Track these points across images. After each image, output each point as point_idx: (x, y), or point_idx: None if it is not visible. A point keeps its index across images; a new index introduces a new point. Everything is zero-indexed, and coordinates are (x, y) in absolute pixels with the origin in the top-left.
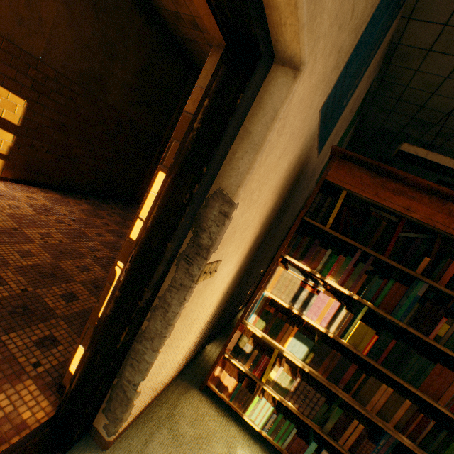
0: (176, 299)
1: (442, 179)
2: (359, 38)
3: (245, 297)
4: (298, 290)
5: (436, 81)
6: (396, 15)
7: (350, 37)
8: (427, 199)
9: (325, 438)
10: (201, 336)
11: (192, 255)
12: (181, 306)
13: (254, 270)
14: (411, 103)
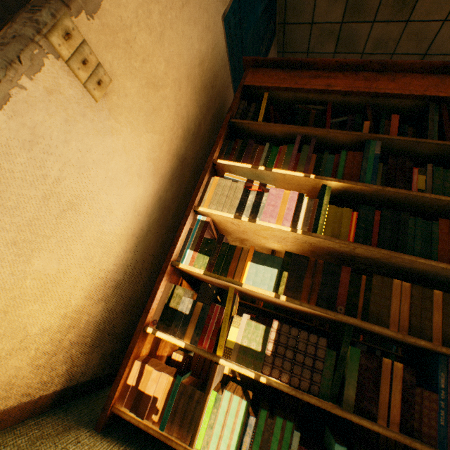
0: (1, 53)
1: None
2: None
3: None
4: (243, 195)
5: None
6: (272, 38)
7: None
8: (341, 75)
9: (354, 420)
10: (105, 316)
11: (43, 1)
12: (11, 67)
13: None
14: None
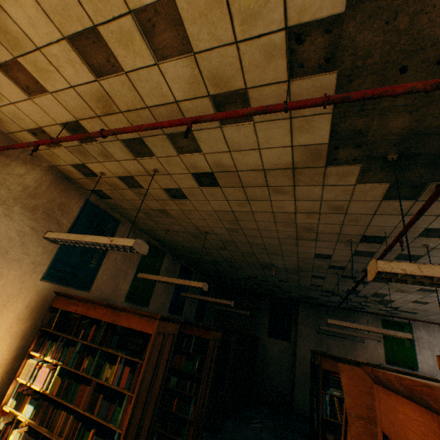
0: None
1: (248, 275)
2: (57, 252)
3: None
4: (34, 370)
5: (170, 237)
6: (116, 227)
7: (41, 256)
8: (82, 304)
9: None
10: None
11: None
12: None
13: None
14: (178, 245)
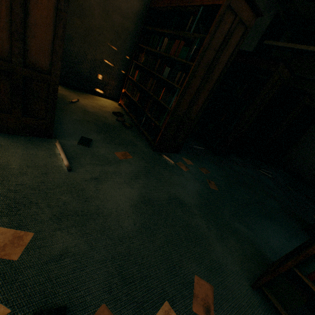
0: None
1: None
2: None
3: (96, 80)
4: None
5: None
6: None
7: None
8: None
9: None
10: None
11: None
12: None
13: (73, 39)
14: None
